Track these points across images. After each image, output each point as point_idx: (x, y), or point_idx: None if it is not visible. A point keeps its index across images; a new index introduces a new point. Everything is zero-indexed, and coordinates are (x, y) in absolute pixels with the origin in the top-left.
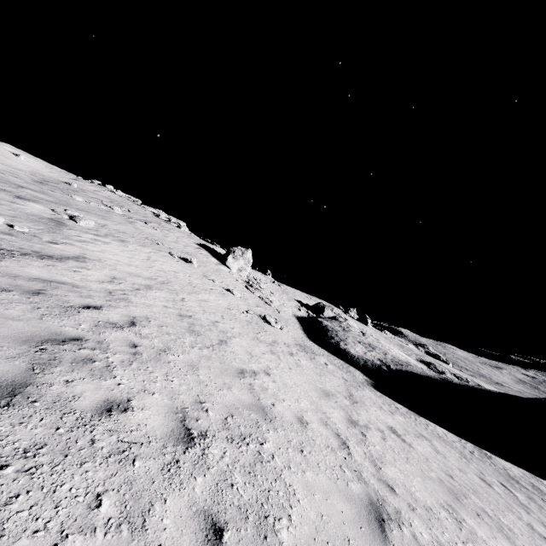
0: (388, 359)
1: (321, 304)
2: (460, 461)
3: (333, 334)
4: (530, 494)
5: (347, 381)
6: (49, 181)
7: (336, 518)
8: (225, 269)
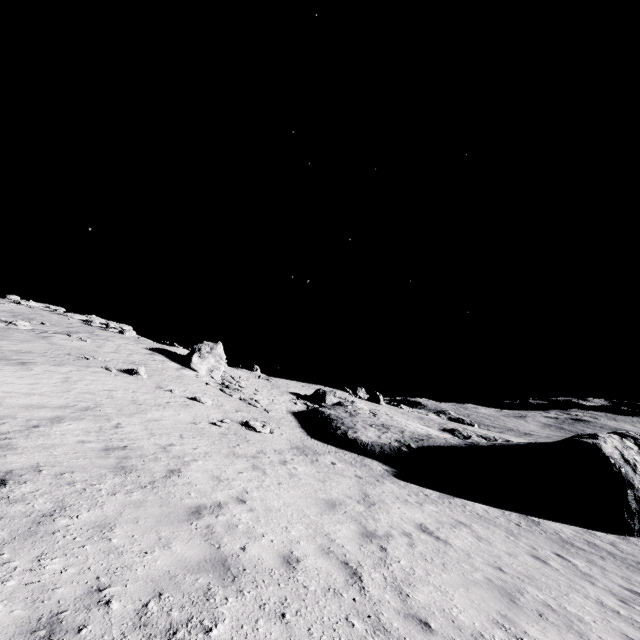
0: (406, 437)
1: (320, 390)
2: (507, 541)
3: (339, 423)
4: (588, 556)
5: (362, 479)
6: None
7: None
8: (190, 373)
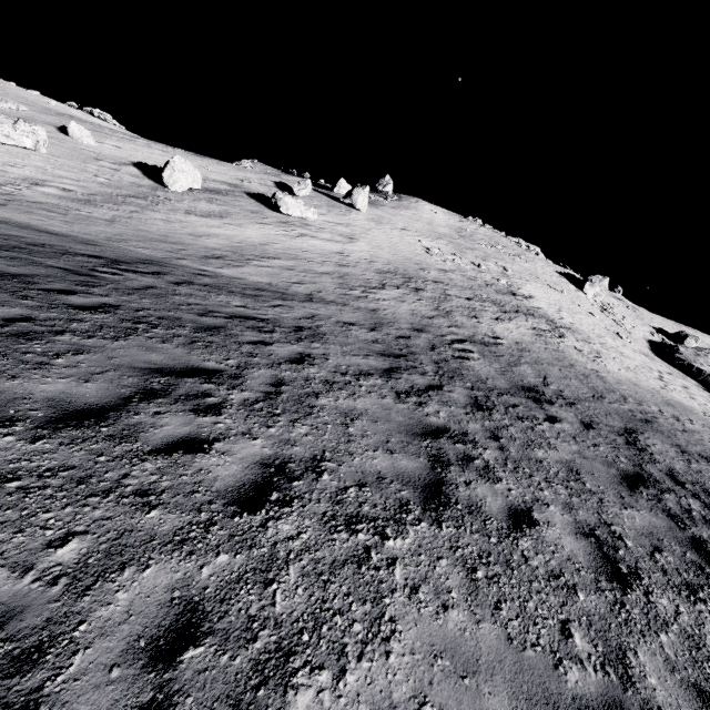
0: None
1: (683, 333)
2: None
3: (681, 356)
4: None
5: (673, 374)
6: (458, 231)
7: (640, 363)
8: (582, 295)
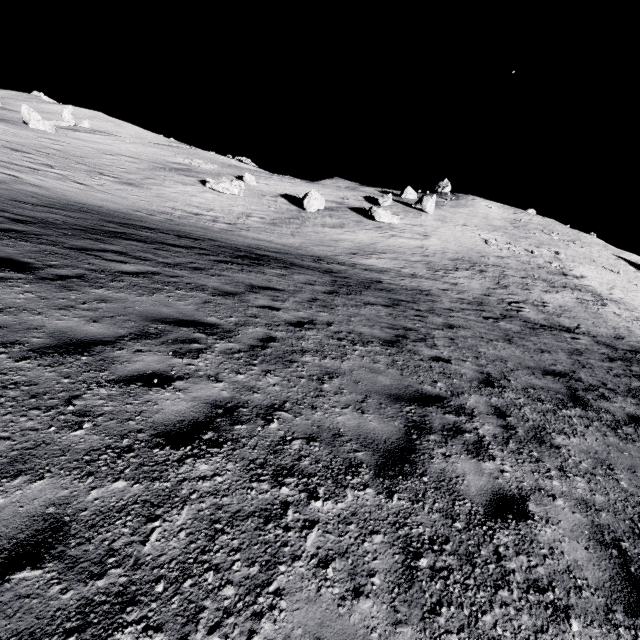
0: None
1: None
2: None
3: None
4: None
5: None
6: (512, 222)
7: None
8: None
